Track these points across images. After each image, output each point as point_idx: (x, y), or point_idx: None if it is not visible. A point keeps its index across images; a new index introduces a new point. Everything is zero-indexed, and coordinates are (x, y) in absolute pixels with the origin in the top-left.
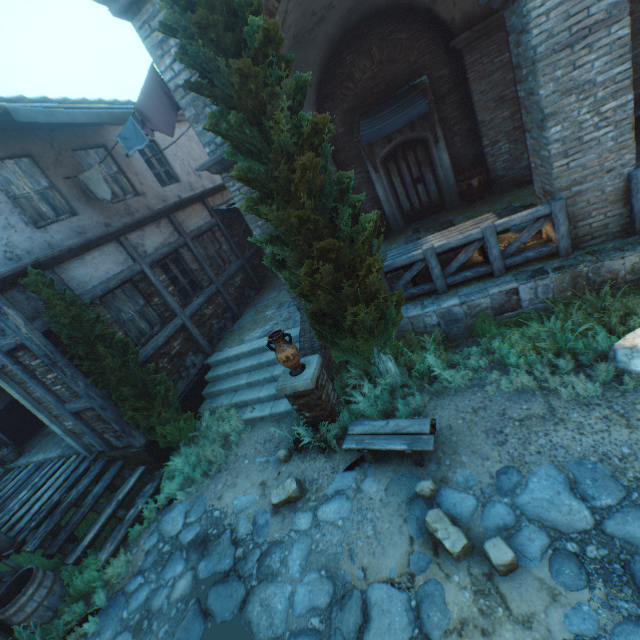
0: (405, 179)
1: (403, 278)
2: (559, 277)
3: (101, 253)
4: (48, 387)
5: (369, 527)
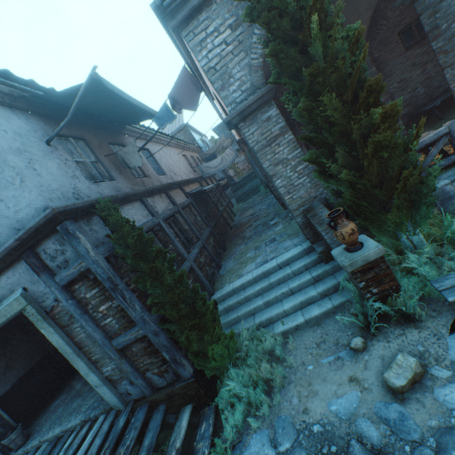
0: None
1: None
2: None
3: (132, 207)
4: (96, 323)
5: None
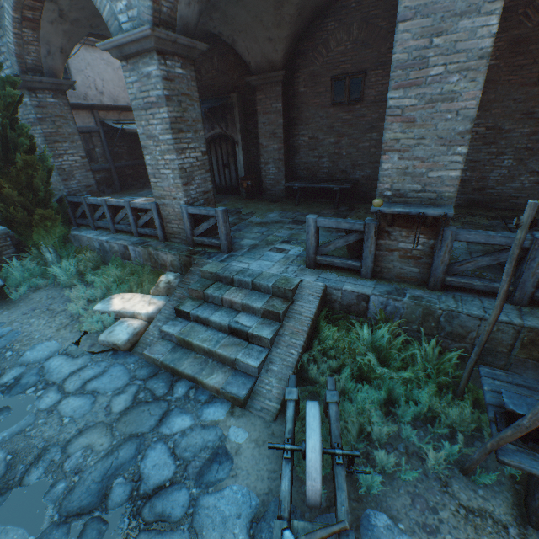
0: (219, 161)
1: (98, 212)
2: (144, 250)
3: None
4: None
5: None
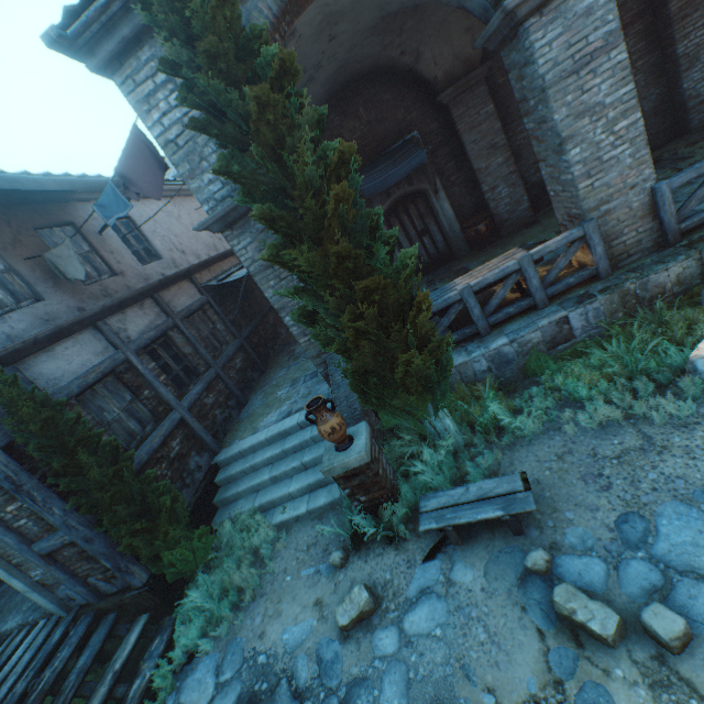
0: (409, 233)
1: (441, 324)
2: (608, 298)
3: (75, 342)
4: (7, 524)
5: (479, 629)
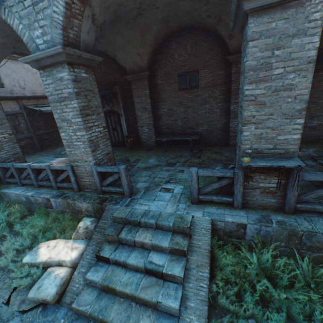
0: (110, 126)
1: (24, 173)
2: (63, 201)
3: None
4: None
5: None
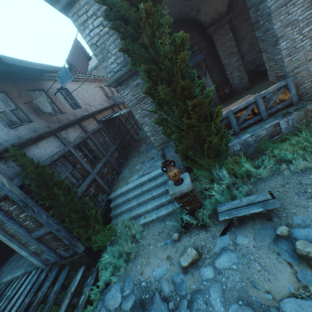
0: None
1: None
2: (298, 113)
3: (47, 141)
4: (20, 224)
5: (256, 264)
